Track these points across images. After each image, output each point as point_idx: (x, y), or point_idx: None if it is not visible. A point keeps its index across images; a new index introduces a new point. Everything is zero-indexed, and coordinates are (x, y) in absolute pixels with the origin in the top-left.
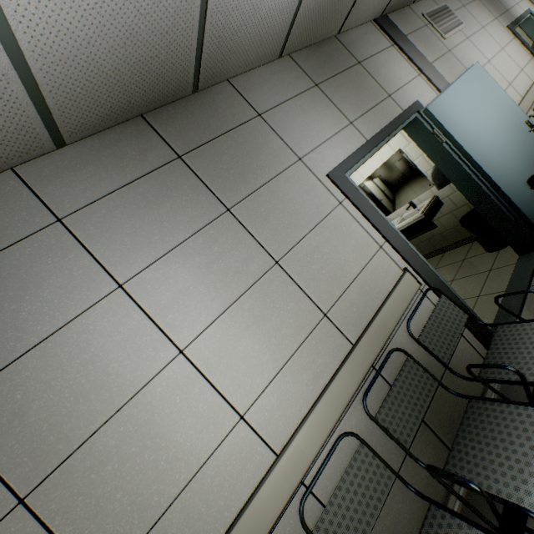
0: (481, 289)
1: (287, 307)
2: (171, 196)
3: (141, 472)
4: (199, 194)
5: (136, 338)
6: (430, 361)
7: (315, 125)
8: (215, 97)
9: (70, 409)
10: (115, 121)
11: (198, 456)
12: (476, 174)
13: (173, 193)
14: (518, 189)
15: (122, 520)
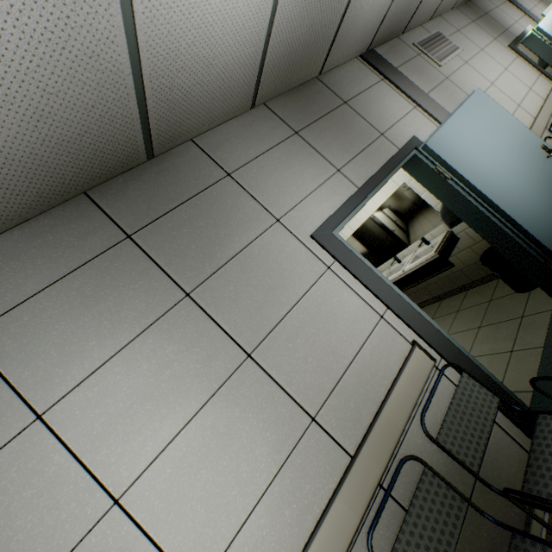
0: (513, 341)
1: (262, 415)
2: (115, 286)
3: None
4: (152, 280)
5: (54, 490)
6: (455, 465)
7: (296, 178)
8: (176, 160)
9: None
10: (49, 205)
11: None
12: (490, 212)
13: (118, 282)
14: (543, 225)
15: None
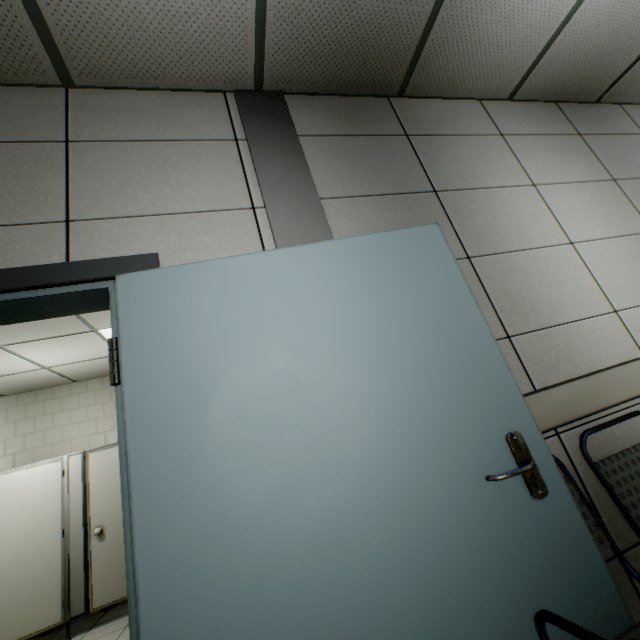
0: None
1: None
2: (571, 153)
3: (537, 293)
4: (591, 161)
5: (541, 218)
6: None
7: None
8: (608, 111)
9: (498, 231)
10: (543, 97)
11: (578, 312)
12: None
13: (572, 152)
14: None
15: (523, 310)
